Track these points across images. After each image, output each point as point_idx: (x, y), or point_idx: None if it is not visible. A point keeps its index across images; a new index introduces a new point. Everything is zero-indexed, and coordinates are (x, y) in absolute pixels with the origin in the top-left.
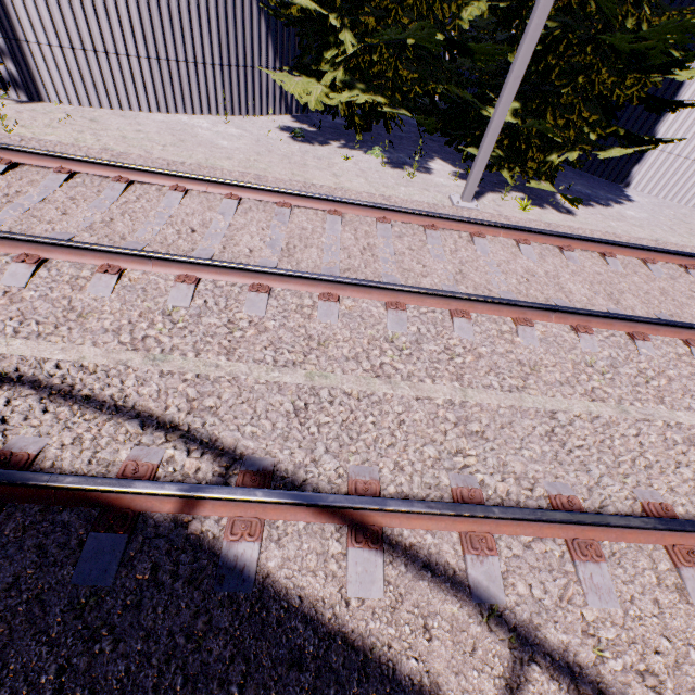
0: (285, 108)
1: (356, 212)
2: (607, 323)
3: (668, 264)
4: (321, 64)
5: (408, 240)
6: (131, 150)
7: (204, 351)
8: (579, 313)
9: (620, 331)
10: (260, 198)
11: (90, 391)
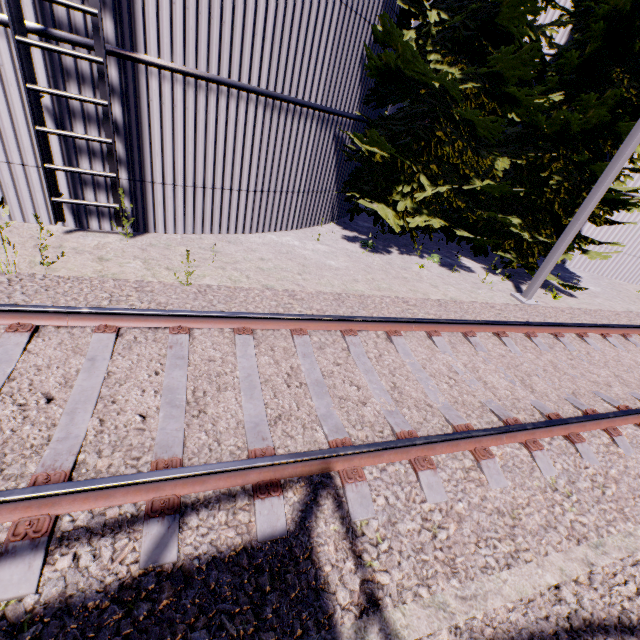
0: (331, 217)
1: (512, 330)
2: None
3: None
4: (393, 195)
5: (559, 350)
6: (284, 284)
7: (612, 521)
8: None
9: None
10: (450, 330)
11: (635, 614)
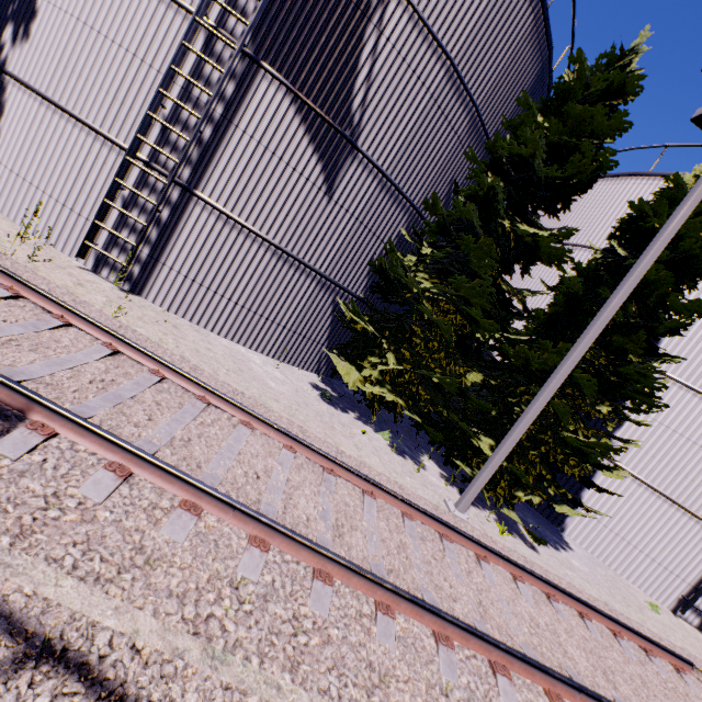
0: (316, 368)
1: (387, 499)
2: None
3: (631, 641)
4: (364, 361)
5: (431, 546)
6: (203, 365)
7: (268, 657)
8: (602, 700)
9: None
10: (312, 457)
11: None
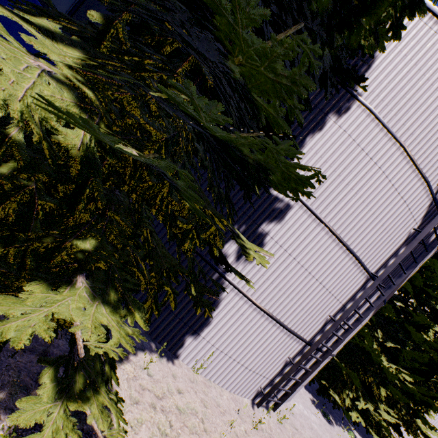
0: None
1: None
2: None
3: None
4: (343, 393)
5: None
6: None
7: None
8: None
9: None
10: None
11: None
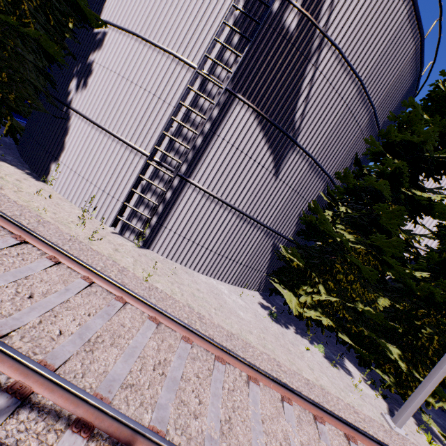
0: (258, 288)
1: (364, 441)
2: None
3: None
4: (299, 289)
5: None
6: (201, 309)
7: None
8: None
9: None
10: (303, 405)
11: None
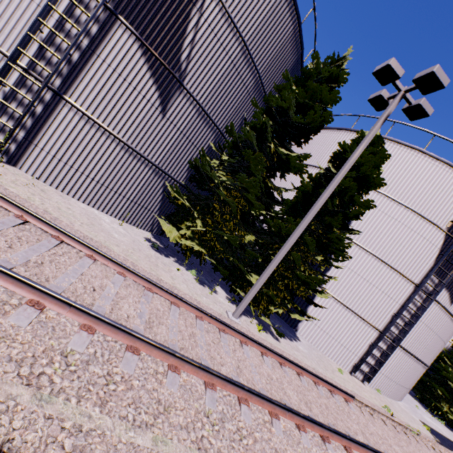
0: (150, 229)
1: (187, 308)
2: (311, 425)
3: (324, 387)
4: (182, 225)
5: (212, 335)
6: (62, 218)
7: (84, 398)
8: (300, 415)
9: (317, 433)
10: (137, 280)
11: None
